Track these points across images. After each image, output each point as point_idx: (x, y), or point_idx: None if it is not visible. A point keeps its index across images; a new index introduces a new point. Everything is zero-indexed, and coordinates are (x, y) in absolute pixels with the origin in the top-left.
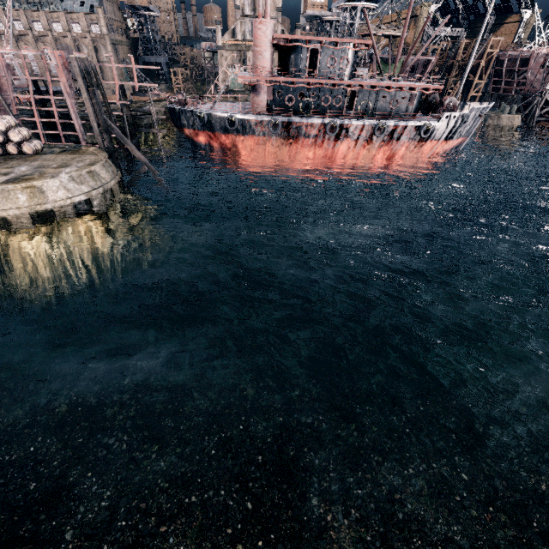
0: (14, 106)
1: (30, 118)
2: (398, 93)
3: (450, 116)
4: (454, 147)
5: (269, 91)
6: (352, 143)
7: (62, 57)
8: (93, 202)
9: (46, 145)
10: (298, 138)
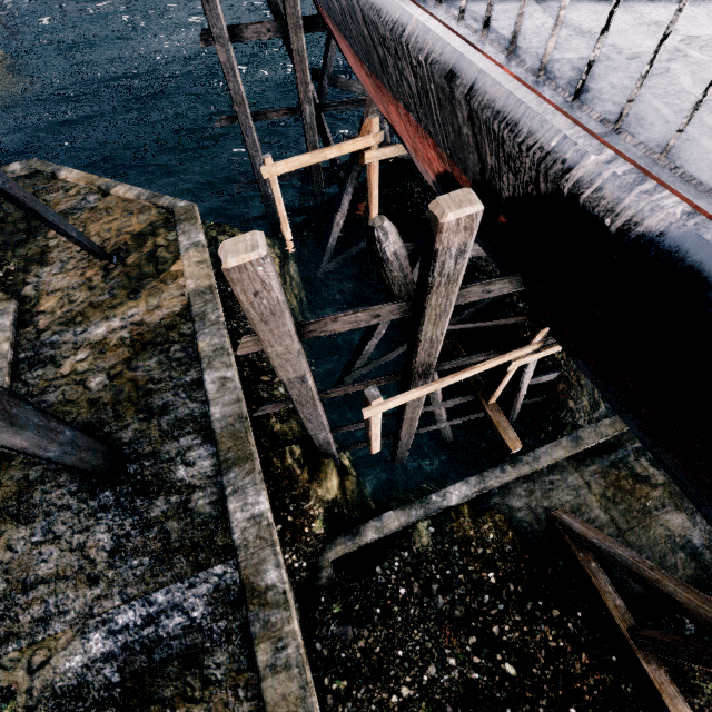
0: None
1: None
2: None
3: None
4: None
5: None
6: None
7: None
8: None
9: None
10: None
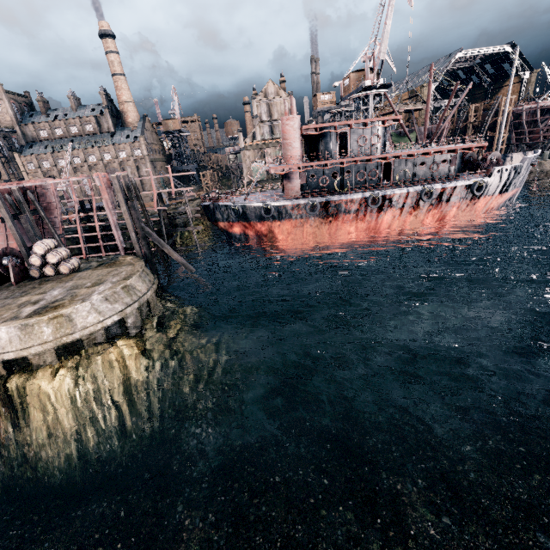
0: (60, 226)
1: (74, 235)
2: (436, 157)
3: (502, 169)
4: (507, 199)
5: (302, 176)
6: (397, 212)
7: (105, 177)
8: (127, 320)
9: (85, 260)
10: (337, 215)
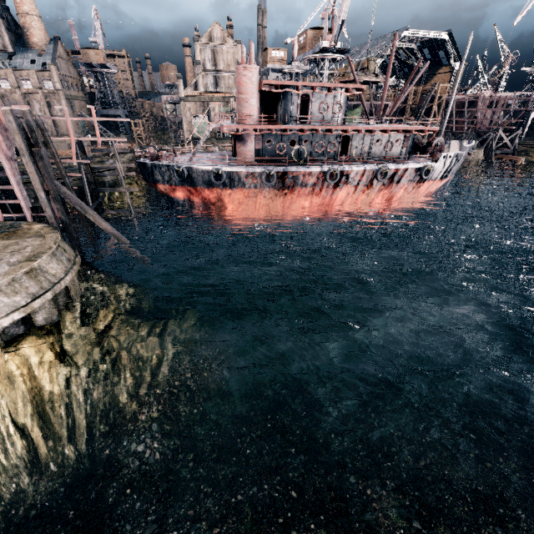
0: None
1: None
2: (392, 136)
3: (447, 156)
4: (443, 184)
5: (258, 140)
6: (352, 189)
7: None
8: (35, 316)
9: None
10: (293, 188)
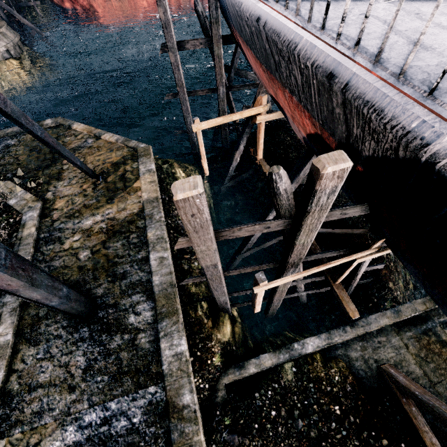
0: None
1: None
2: None
3: None
4: None
5: None
6: None
7: None
8: (10, 52)
9: None
10: None
